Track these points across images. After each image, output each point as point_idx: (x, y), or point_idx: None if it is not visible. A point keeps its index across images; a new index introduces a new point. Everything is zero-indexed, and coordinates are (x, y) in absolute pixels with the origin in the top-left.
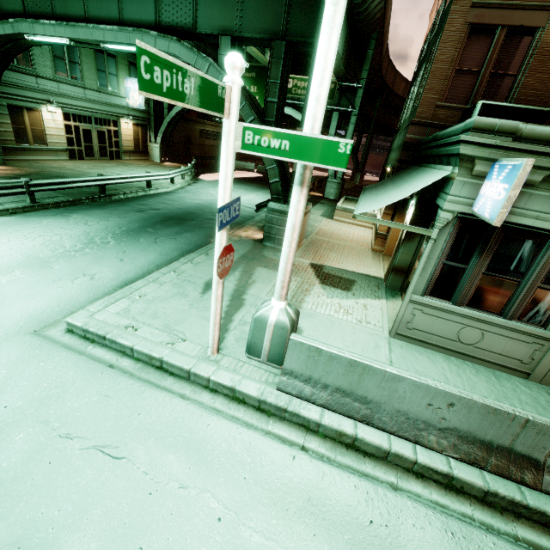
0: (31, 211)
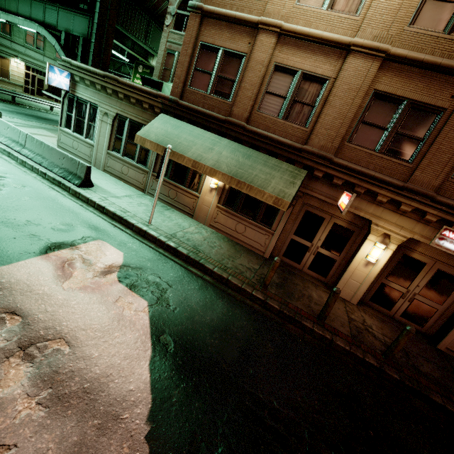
0: None
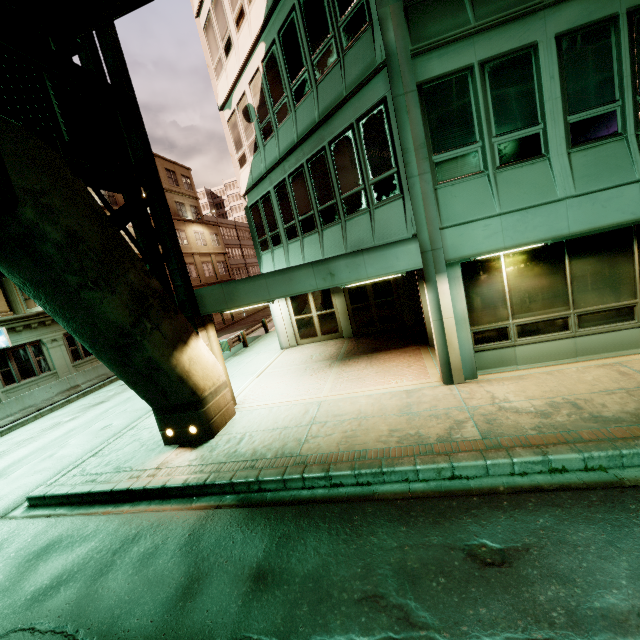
0: None
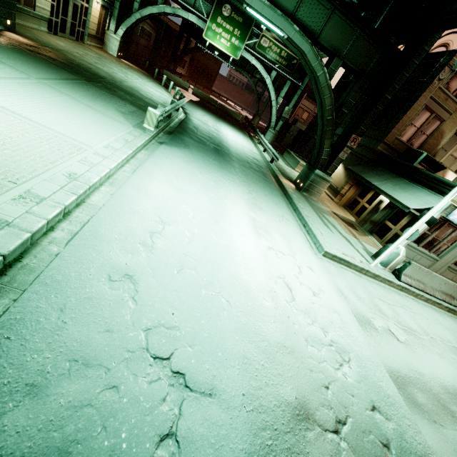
0: (158, 136)
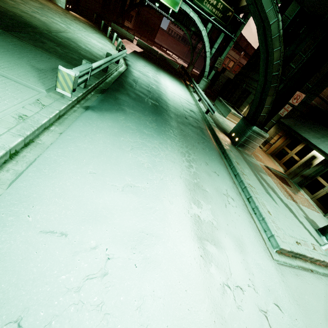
0: (85, 98)
